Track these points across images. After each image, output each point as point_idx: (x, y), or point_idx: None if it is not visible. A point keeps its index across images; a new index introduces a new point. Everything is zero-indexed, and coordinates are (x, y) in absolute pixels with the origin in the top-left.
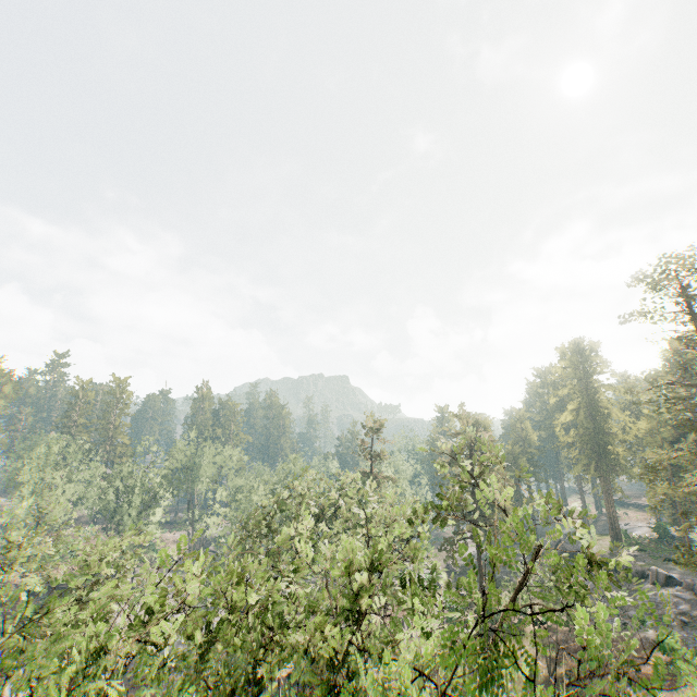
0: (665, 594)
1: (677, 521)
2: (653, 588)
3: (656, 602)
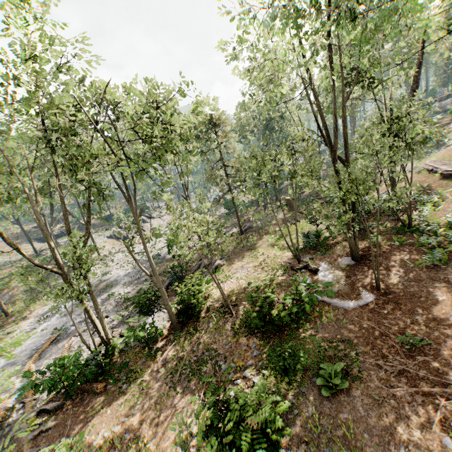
0: (446, 101)
1: (451, 73)
2: (439, 102)
3: (441, 107)
